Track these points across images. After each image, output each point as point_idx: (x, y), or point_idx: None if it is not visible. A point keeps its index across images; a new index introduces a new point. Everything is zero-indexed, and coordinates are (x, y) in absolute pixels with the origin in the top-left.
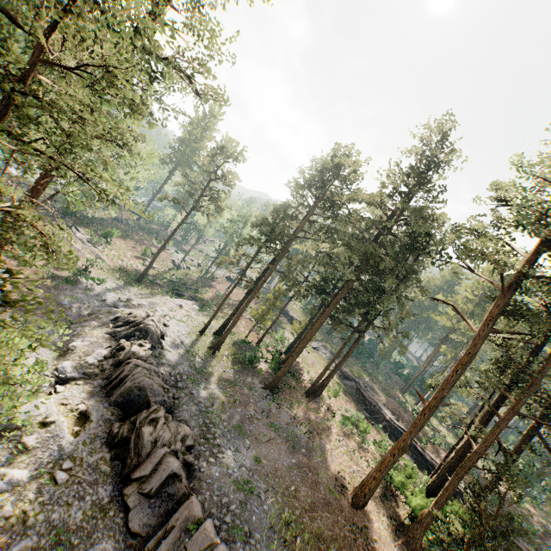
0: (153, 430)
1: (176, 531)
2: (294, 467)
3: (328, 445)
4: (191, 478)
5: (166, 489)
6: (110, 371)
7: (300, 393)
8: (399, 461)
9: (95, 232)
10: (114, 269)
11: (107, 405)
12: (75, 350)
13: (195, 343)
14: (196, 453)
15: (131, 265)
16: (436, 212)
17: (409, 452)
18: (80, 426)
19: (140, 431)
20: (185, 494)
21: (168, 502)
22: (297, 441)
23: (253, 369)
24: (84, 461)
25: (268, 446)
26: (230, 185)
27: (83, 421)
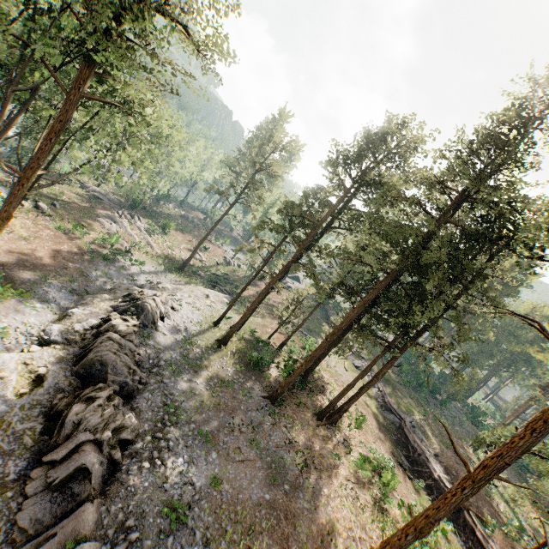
0: (84, 410)
1: (52, 543)
2: (262, 504)
3: (326, 489)
4: (112, 479)
5: (75, 484)
6: (89, 341)
7: (311, 414)
8: (436, 544)
9: (157, 224)
10: (159, 256)
11: (68, 374)
12: (72, 317)
13: (201, 332)
14: (133, 451)
15: (179, 255)
16: (527, 194)
17: (462, 534)
18: (32, 389)
19: (71, 408)
20: (89, 498)
21: (69, 501)
22: (283, 471)
23: (260, 373)
24: (13, 426)
25: (239, 467)
26: (275, 176)
27: (38, 385)
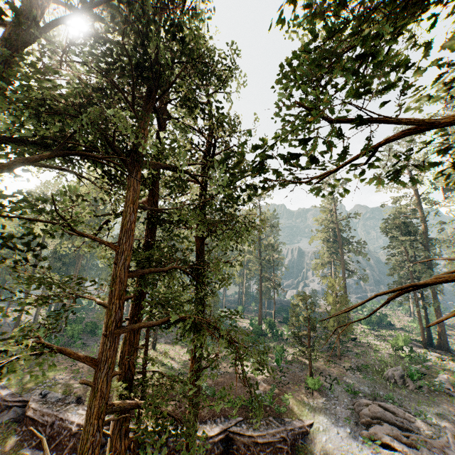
0: None
1: None
2: None
3: None
4: None
5: None
6: None
7: None
8: None
9: None
10: None
11: None
12: None
13: None
14: None
15: None
16: None
17: None
18: None
19: None
20: None
21: None
22: None
23: None
24: None
25: None
26: None
27: None
